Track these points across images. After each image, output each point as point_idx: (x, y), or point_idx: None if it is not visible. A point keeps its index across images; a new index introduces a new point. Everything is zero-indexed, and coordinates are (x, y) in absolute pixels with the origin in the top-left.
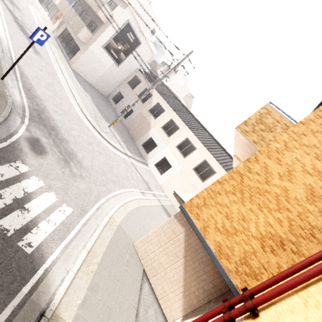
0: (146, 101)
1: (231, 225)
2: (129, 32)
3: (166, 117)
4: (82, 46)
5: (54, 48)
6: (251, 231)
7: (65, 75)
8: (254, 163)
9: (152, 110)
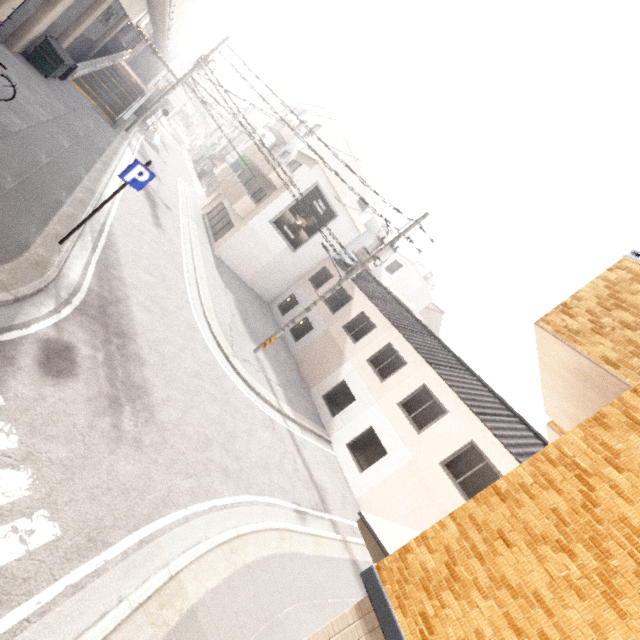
0: (340, 309)
1: None
2: (316, 199)
3: (378, 340)
4: (238, 222)
5: (194, 225)
6: None
7: (197, 260)
8: (625, 431)
9: (350, 327)
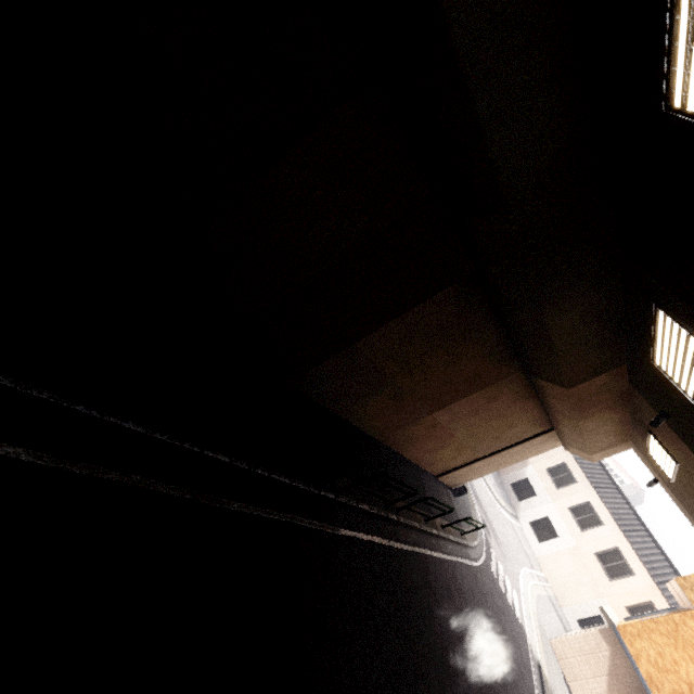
0: None
1: (663, 663)
2: None
3: (556, 457)
4: None
5: None
6: (681, 675)
7: None
8: (689, 618)
9: None
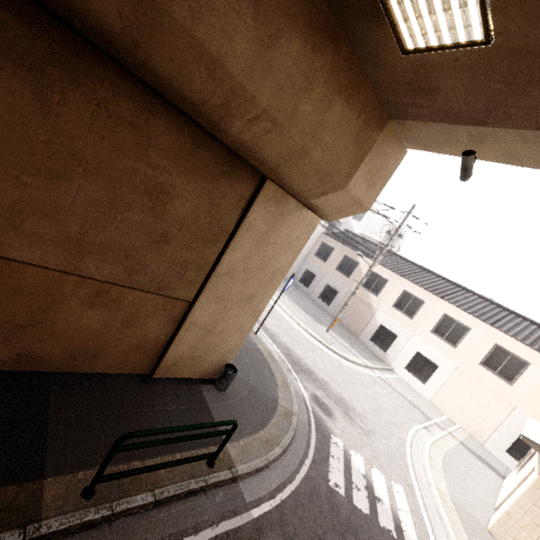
0: (352, 273)
1: None
2: None
3: (395, 290)
4: None
5: None
6: None
7: None
8: None
9: (367, 284)
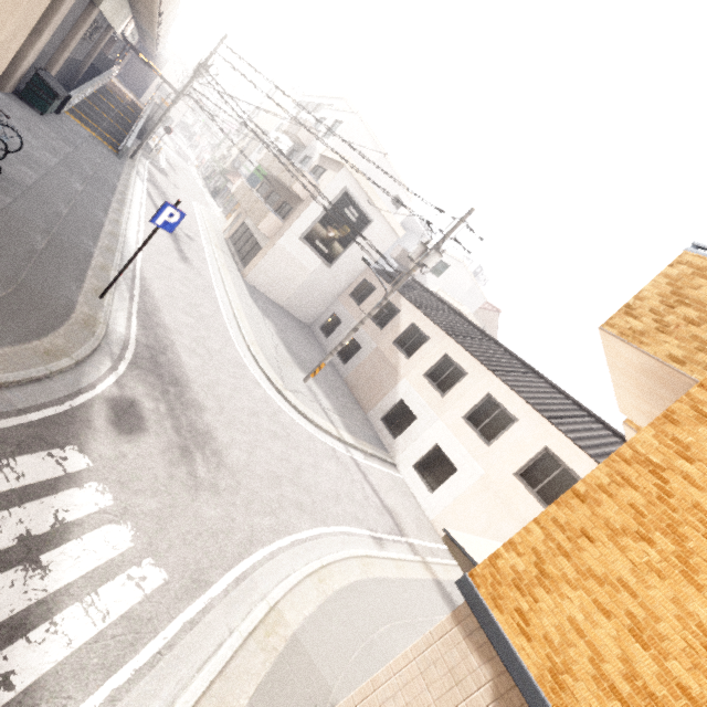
0: (387, 323)
1: (664, 670)
2: (347, 206)
3: (434, 352)
4: (266, 243)
5: (219, 253)
6: None
7: (230, 292)
8: (694, 424)
9: (401, 341)
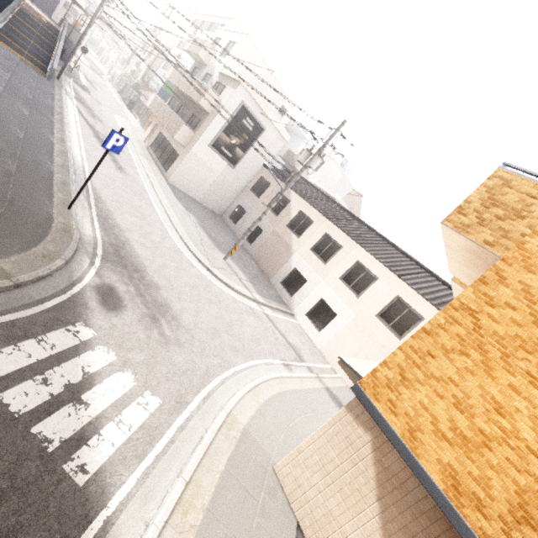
0: (281, 211)
1: (472, 424)
2: (245, 118)
3: (317, 232)
4: (182, 150)
5: (144, 160)
6: (525, 439)
7: (159, 193)
8: (496, 285)
9: (292, 225)
